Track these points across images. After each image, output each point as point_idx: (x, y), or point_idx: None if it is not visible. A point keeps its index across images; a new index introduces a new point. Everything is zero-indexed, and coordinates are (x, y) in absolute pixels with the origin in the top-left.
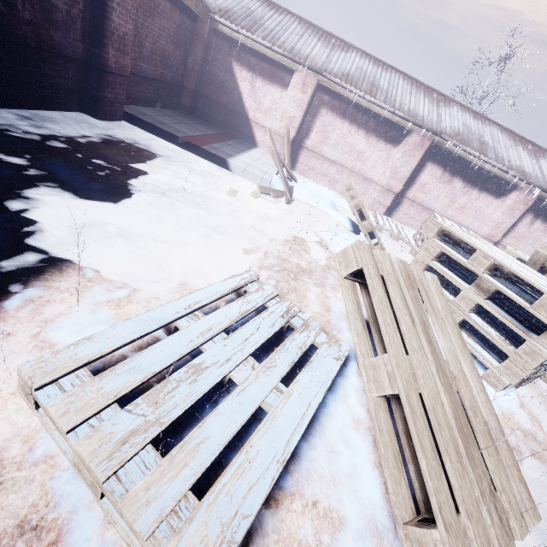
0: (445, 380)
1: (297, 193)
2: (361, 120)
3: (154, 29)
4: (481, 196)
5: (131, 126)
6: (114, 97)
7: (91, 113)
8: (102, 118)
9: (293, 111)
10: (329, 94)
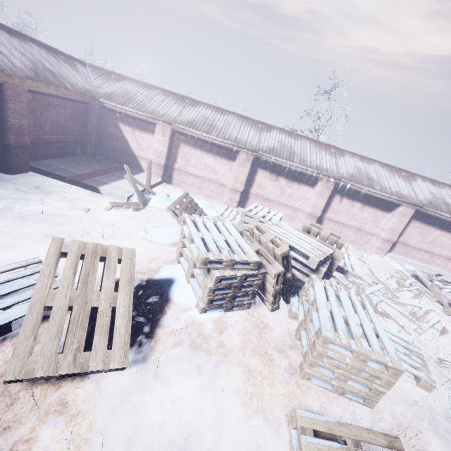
0: (83, 300)
1: (151, 202)
2: (207, 147)
3: (52, 115)
4: (300, 186)
5: (35, 174)
6: (18, 160)
7: (4, 171)
8: (11, 173)
9: (160, 148)
10: (183, 134)
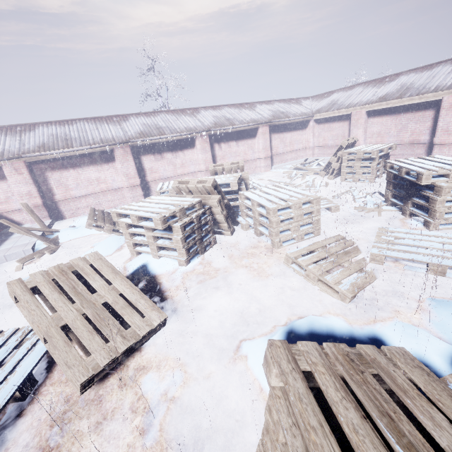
0: (89, 304)
1: (61, 239)
2: (78, 162)
3: None
4: (185, 152)
5: None
6: None
7: None
8: None
9: (25, 188)
10: (42, 162)
